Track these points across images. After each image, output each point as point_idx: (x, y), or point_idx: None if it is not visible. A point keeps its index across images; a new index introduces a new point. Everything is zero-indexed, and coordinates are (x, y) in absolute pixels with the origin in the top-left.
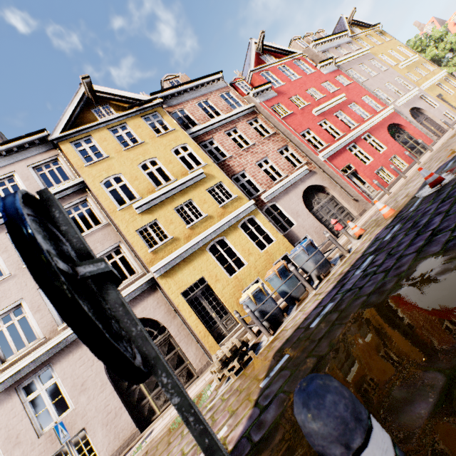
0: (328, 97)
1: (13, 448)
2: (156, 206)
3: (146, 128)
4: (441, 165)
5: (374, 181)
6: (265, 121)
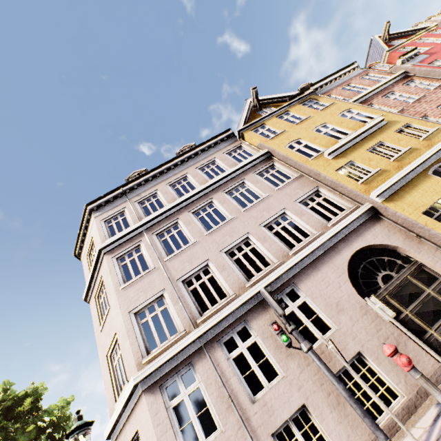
0: None
1: (285, 359)
2: (345, 151)
3: (307, 109)
4: None
5: None
6: (424, 79)
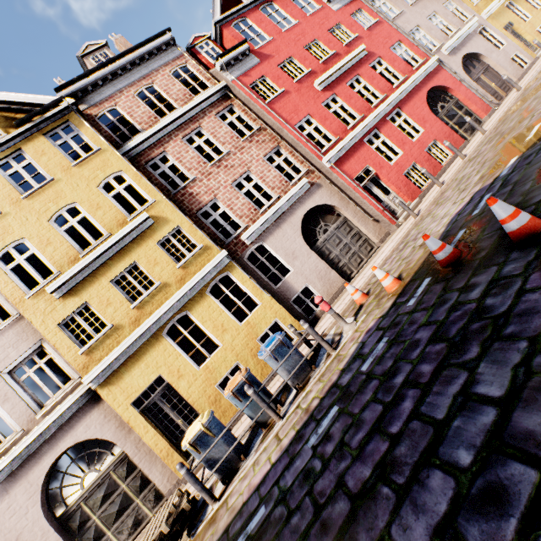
0: (339, 55)
1: None
2: (83, 281)
3: (54, 154)
4: (477, 192)
5: (395, 199)
6: (244, 110)
